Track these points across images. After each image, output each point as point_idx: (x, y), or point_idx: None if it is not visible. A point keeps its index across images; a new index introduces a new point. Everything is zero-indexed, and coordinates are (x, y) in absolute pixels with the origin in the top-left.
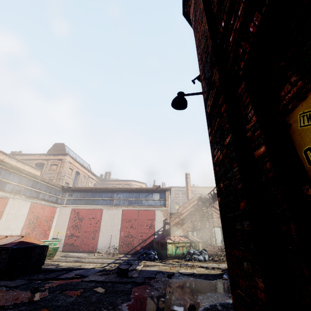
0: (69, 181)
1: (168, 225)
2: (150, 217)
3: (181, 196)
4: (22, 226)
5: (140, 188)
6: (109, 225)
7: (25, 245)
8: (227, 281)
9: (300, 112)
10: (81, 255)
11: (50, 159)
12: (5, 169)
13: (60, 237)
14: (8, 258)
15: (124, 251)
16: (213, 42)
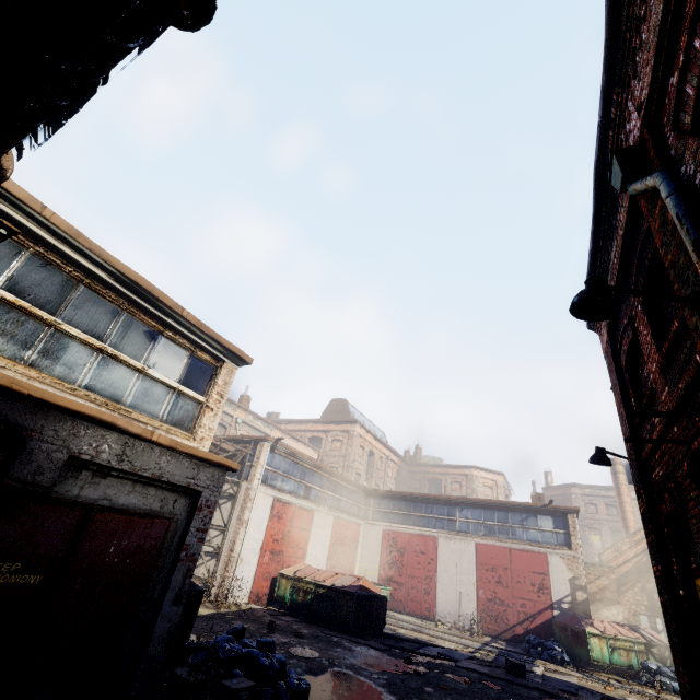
0: (361, 470)
1: (582, 591)
2: (537, 568)
3: (605, 510)
4: (327, 553)
5: (508, 502)
6: (453, 571)
7: (366, 592)
8: None
9: (697, 583)
10: (413, 620)
11: (330, 431)
12: (309, 469)
13: (371, 579)
14: (355, 608)
15: (489, 631)
16: (636, 456)
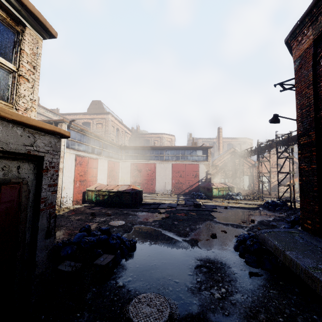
0: (113, 138)
1: (209, 175)
2: (195, 170)
3: None
4: (106, 177)
5: (186, 146)
6: (162, 175)
7: (135, 191)
8: (263, 211)
9: None
10: (147, 195)
11: (94, 118)
12: (92, 138)
13: (127, 183)
14: (131, 198)
15: (176, 193)
16: (315, 115)
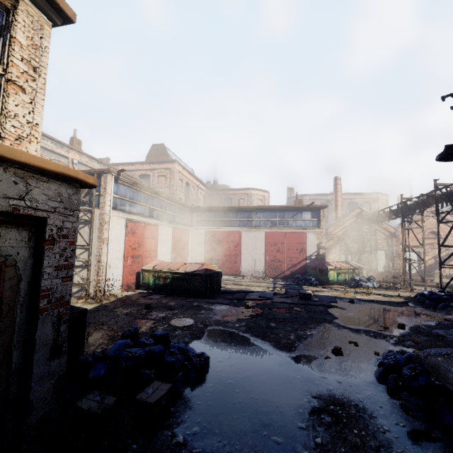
0: (181, 195)
1: (323, 249)
2: (300, 241)
3: None
4: (171, 251)
5: (286, 206)
6: (251, 249)
7: (210, 272)
8: (416, 308)
9: None
10: (229, 278)
11: (155, 169)
12: (149, 195)
13: (199, 260)
14: (204, 282)
15: (271, 276)
16: None
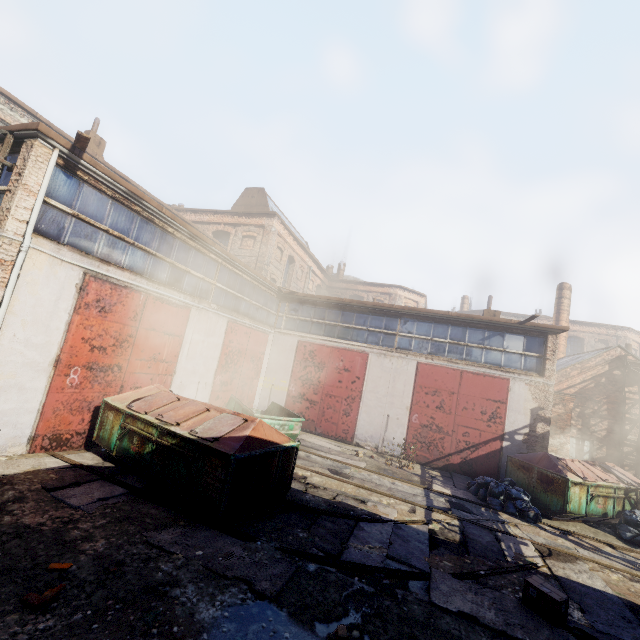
0: (277, 276)
1: (545, 424)
2: (493, 395)
3: None
4: (215, 368)
5: (471, 316)
6: (383, 393)
7: (258, 449)
8: None
9: None
10: (327, 446)
11: (241, 224)
12: (178, 239)
13: (278, 395)
14: (230, 482)
15: (417, 458)
16: None
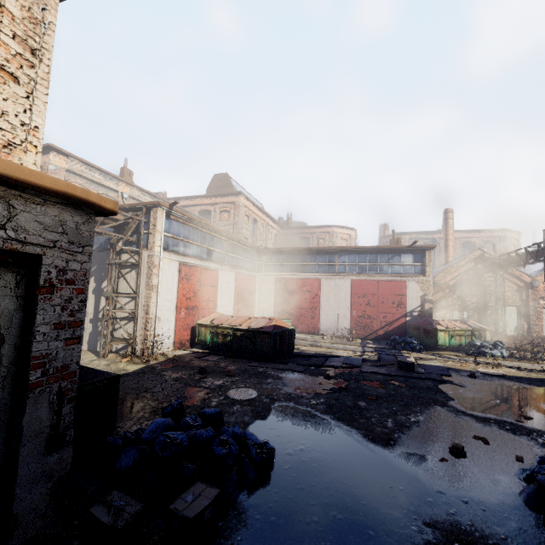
0: (248, 235)
1: (429, 303)
2: (398, 292)
3: None
4: (233, 301)
5: (379, 246)
6: (333, 301)
7: (280, 329)
8: None
9: None
10: (305, 337)
11: (217, 203)
12: (208, 234)
13: (268, 314)
14: (272, 343)
15: (359, 336)
16: None
